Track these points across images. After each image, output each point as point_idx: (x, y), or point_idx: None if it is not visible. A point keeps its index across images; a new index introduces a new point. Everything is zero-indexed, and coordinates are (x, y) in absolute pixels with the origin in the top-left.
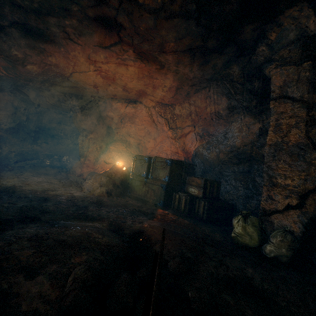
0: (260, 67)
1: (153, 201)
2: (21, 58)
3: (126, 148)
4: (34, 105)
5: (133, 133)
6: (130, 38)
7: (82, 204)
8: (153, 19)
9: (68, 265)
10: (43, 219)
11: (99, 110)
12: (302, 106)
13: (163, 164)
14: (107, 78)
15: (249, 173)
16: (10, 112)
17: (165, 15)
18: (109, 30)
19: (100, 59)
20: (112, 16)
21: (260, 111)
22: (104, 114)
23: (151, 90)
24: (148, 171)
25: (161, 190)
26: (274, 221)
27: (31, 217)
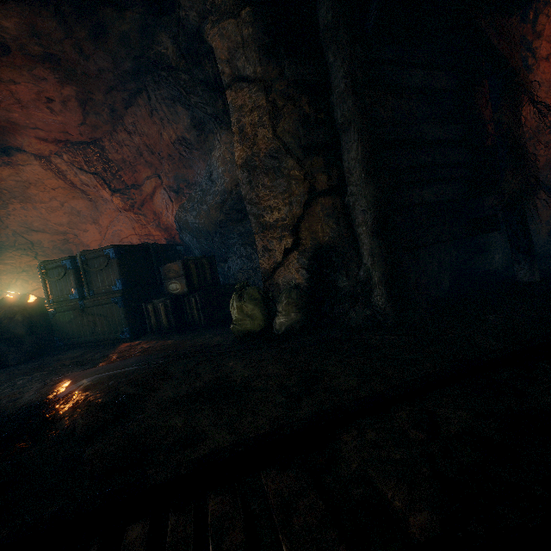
0: (199, 33)
1: (111, 335)
2: None
3: (36, 259)
4: None
5: (39, 223)
6: None
7: None
8: None
9: None
10: None
11: None
12: (260, 89)
13: (103, 260)
14: None
15: None
16: None
17: None
18: None
19: None
20: None
21: None
22: None
23: (23, 115)
24: (81, 284)
25: (117, 309)
26: (279, 281)
27: None
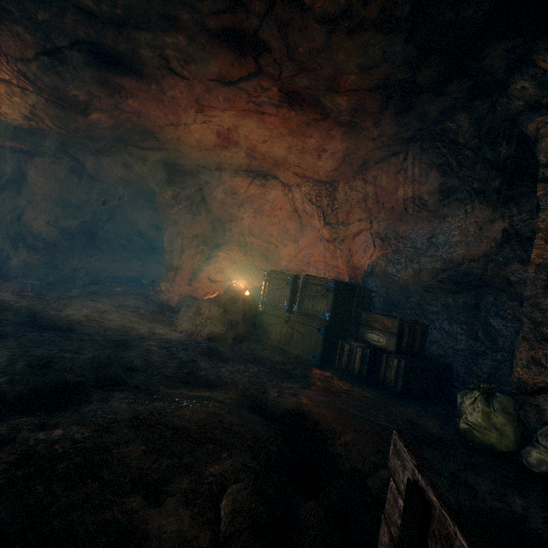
0: (516, 120)
1: (302, 354)
2: (84, 101)
3: (245, 256)
4: (92, 180)
5: (257, 230)
6: (277, 67)
7: (185, 355)
8: (326, 33)
9: (206, 478)
10: (130, 384)
11: (201, 189)
12: None
13: (321, 288)
14: (222, 135)
15: (476, 309)
16: (53, 190)
17: (348, 25)
18: (242, 53)
19: (217, 103)
20: (251, 28)
21: (506, 199)
22: (209, 196)
23: (297, 157)
24: (292, 299)
25: (317, 334)
26: (545, 406)
27: (112, 378)
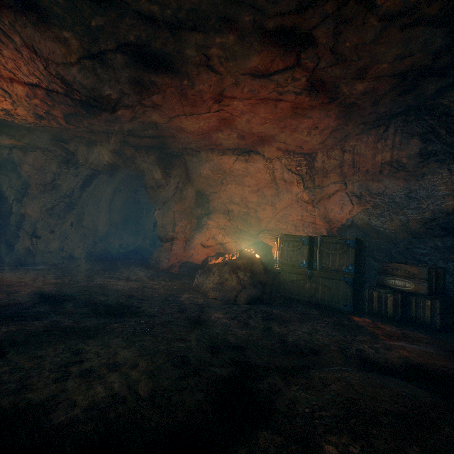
0: None
1: (331, 304)
2: (114, 99)
3: (229, 221)
4: (80, 168)
5: (238, 199)
6: (316, 60)
7: (256, 323)
8: (380, 29)
9: None
10: (257, 364)
11: (185, 168)
12: None
13: (340, 246)
14: (225, 120)
15: None
16: (46, 181)
17: (405, 21)
18: (287, 49)
19: (239, 94)
20: (308, 26)
21: None
22: (195, 173)
23: (287, 135)
24: (309, 257)
25: (344, 286)
26: None
27: (238, 362)
